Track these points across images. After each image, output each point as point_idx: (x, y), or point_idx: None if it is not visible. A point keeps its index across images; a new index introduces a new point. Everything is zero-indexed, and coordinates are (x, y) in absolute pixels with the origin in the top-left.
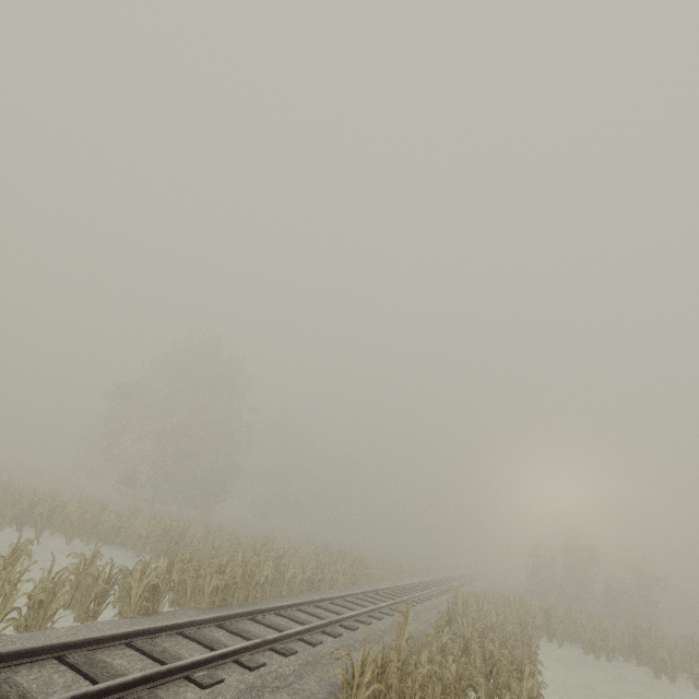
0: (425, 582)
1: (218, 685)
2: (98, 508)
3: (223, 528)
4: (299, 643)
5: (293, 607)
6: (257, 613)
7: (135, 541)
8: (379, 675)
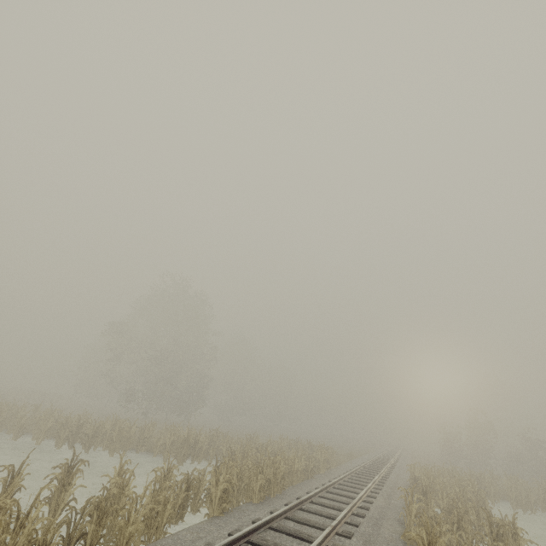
0: (372, 461)
1: None
2: (128, 425)
3: (219, 431)
4: (347, 526)
5: (316, 495)
6: (300, 503)
7: (162, 449)
8: None
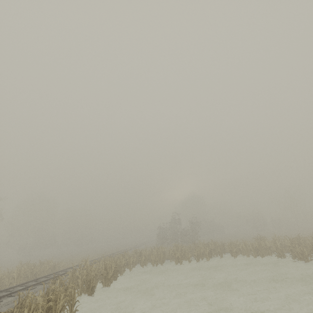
0: (97, 259)
1: None
2: None
3: None
4: None
5: None
6: None
7: None
8: None
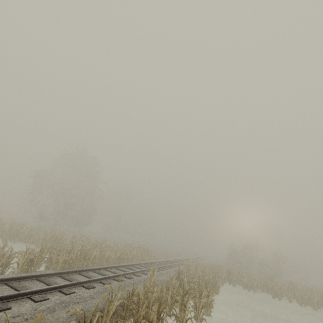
0: (178, 260)
1: (45, 301)
2: (20, 226)
3: (83, 235)
4: (99, 284)
5: (103, 269)
6: (82, 271)
7: (37, 241)
8: (130, 296)
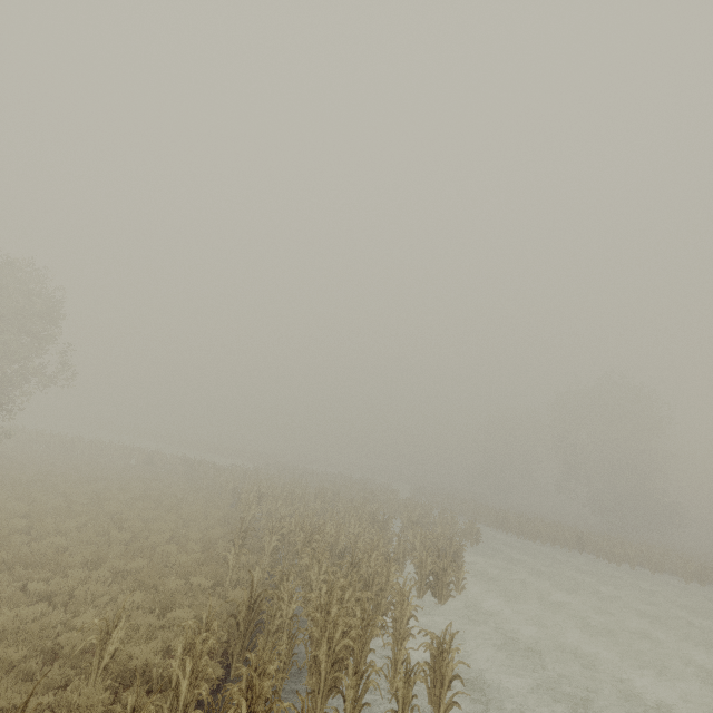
0: None
1: None
2: None
3: None
4: None
5: None
6: None
7: None
8: None
